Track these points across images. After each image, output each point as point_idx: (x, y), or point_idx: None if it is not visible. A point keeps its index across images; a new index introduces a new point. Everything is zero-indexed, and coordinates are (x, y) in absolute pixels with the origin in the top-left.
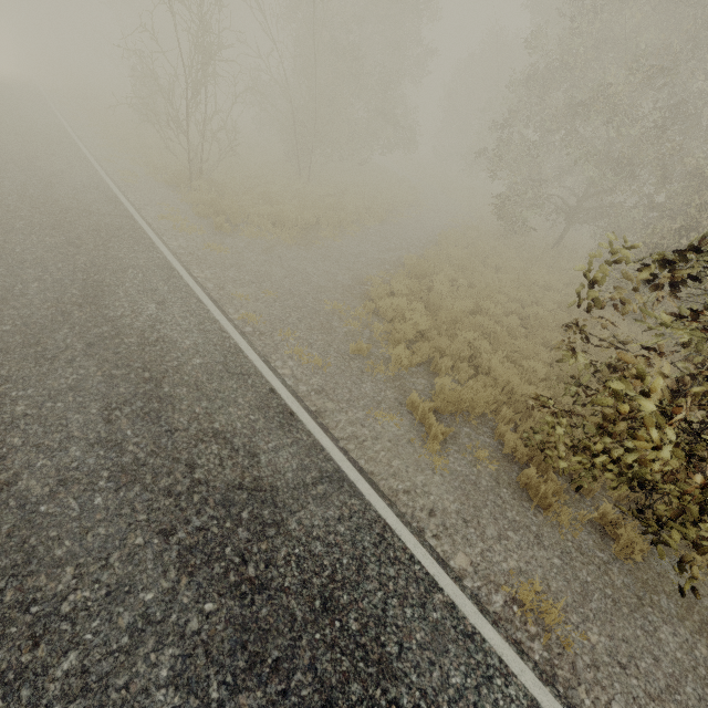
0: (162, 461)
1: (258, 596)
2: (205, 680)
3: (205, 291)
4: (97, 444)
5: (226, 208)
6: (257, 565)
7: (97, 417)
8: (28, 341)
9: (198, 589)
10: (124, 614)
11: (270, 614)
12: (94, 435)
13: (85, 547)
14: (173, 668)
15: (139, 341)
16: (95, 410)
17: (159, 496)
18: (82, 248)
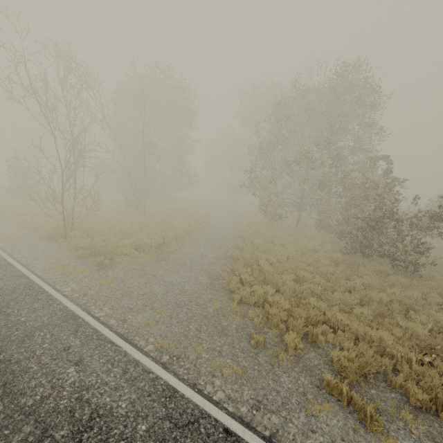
0: None
1: None
2: None
3: (112, 330)
4: None
5: (103, 249)
6: None
7: None
8: None
9: None
10: None
11: None
12: None
13: None
14: None
15: (72, 429)
16: None
17: None
18: None
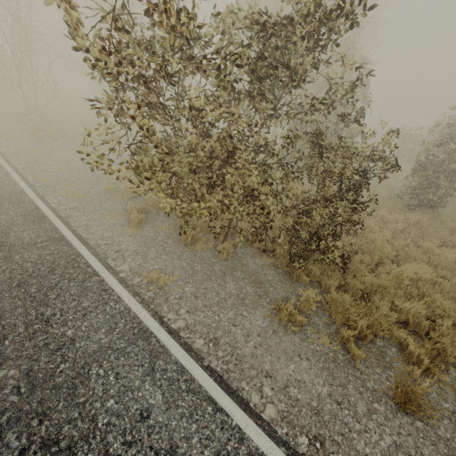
0: None
1: None
2: None
3: (14, 169)
4: None
5: (45, 127)
6: None
7: None
8: None
9: None
10: None
11: None
12: None
13: None
14: None
15: None
16: None
17: None
18: None
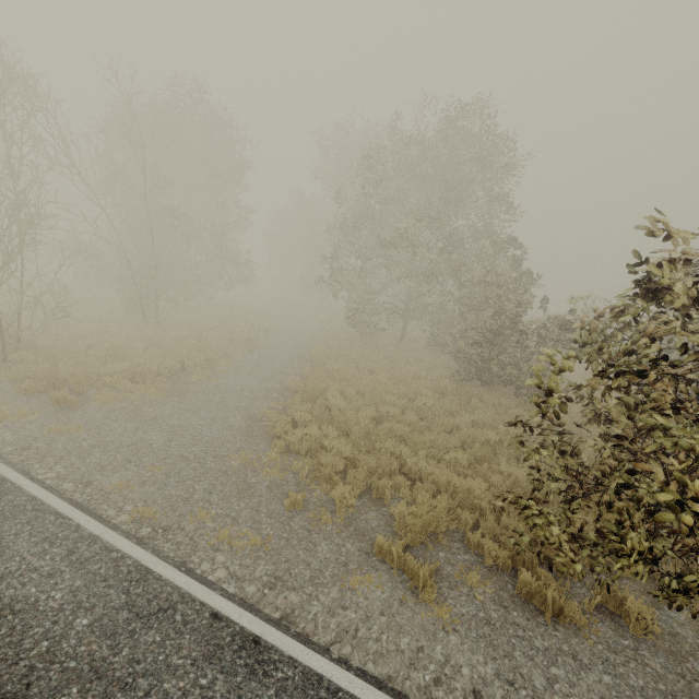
0: None
1: None
2: None
3: (63, 497)
4: None
5: (68, 377)
6: None
7: None
8: None
9: None
10: None
11: None
12: None
13: None
14: None
15: None
16: None
17: None
18: None
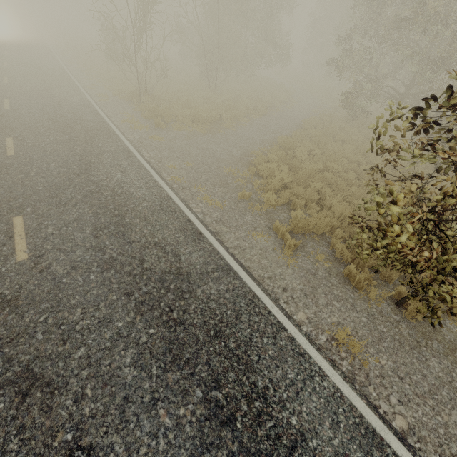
0: (125, 258)
1: (178, 328)
2: (149, 365)
3: (149, 164)
4: (91, 249)
5: (161, 112)
6: (178, 312)
7: (90, 235)
8: (51, 195)
9: (146, 322)
10: (107, 332)
11: (185, 336)
12: (89, 244)
13: (86, 299)
14: (133, 358)
15: (112, 194)
16: (89, 231)
17: (124, 276)
18: (78, 142)
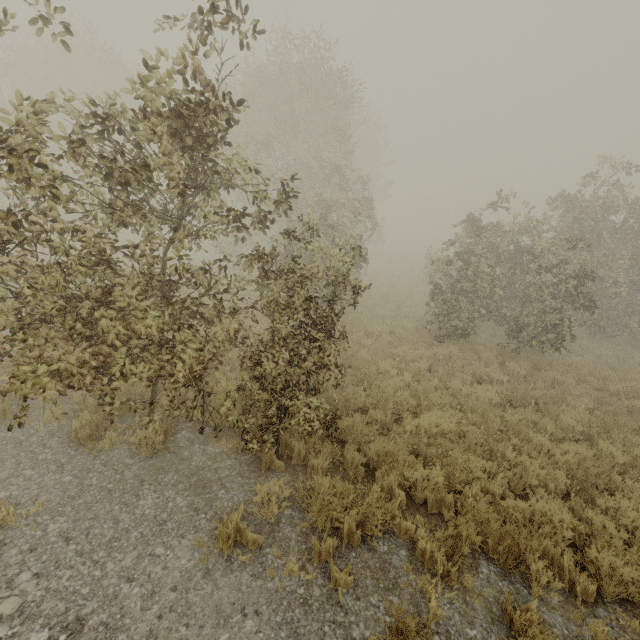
0: None
1: None
2: None
3: None
4: None
5: None
6: None
7: None
8: None
9: None
10: None
11: None
12: None
13: None
14: None
15: None
16: None
17: None
18: None
